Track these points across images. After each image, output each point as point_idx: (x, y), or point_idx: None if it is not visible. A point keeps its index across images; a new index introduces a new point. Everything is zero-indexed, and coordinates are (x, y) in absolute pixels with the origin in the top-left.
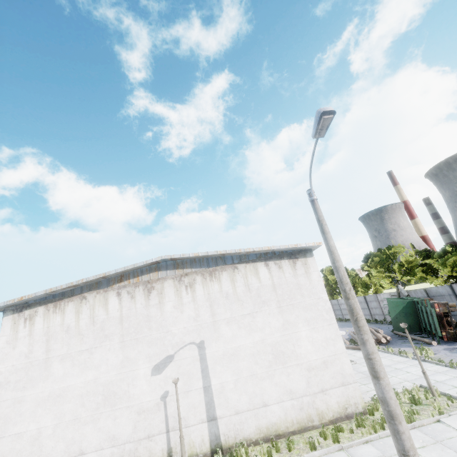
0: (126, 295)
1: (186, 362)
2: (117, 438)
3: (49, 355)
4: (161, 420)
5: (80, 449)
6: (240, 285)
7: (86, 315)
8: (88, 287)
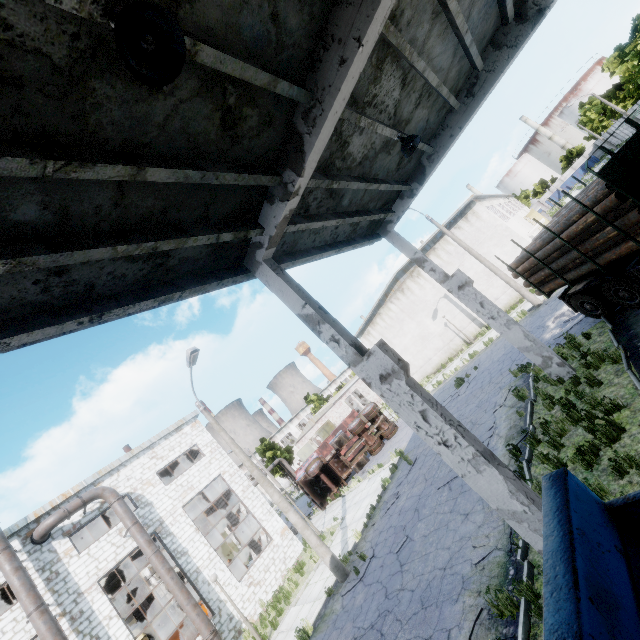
0: (395, 300)
1: (444, 307)
2: (439, 348)
3: (388, 340)
4: (451, 333)
5: (428, 358)
6: (444, 256)
7: (387, 319)
8: (377, 309)
